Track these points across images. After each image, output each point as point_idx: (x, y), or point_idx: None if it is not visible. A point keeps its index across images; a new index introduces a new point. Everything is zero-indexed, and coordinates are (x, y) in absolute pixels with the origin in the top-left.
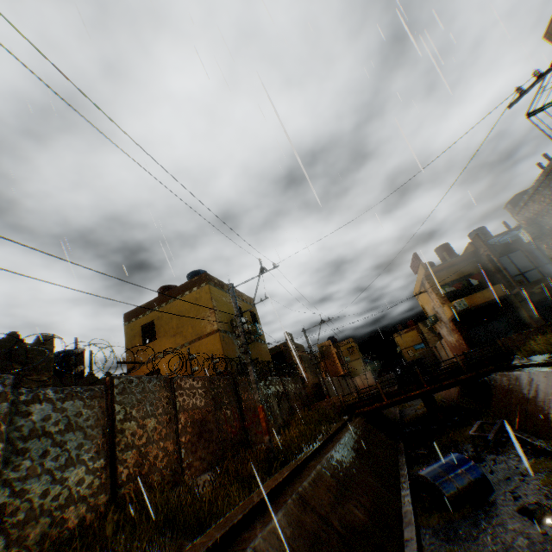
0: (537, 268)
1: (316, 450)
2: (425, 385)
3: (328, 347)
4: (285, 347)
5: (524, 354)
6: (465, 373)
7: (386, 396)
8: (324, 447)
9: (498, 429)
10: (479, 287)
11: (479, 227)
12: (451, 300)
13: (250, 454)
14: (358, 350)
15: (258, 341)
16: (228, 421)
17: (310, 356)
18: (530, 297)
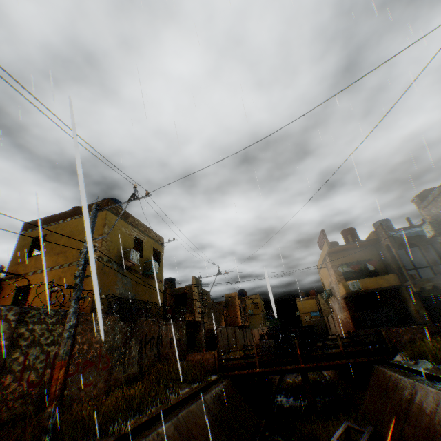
0: (432, 267)
1: (122, 437)
2: (301, 361)
3: (233, 298)
4: (190, 290)
5: (410, 355)
6: (344, 358)
7: (260, 363)
8: (144, 428)
9: (367, 440)
10: (375, 273)
11: (385, 219)
12: (347, 280)
13: (17, 429)
14: (262, 306)
15: (152, 279)
16: (35, 367)
17: (214, 303)
18: (420, 293)
